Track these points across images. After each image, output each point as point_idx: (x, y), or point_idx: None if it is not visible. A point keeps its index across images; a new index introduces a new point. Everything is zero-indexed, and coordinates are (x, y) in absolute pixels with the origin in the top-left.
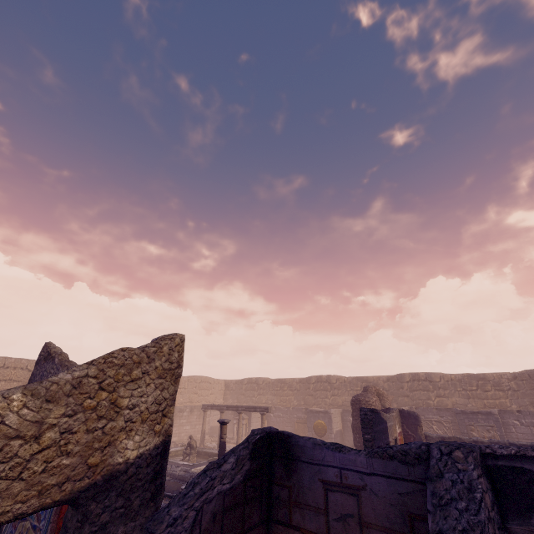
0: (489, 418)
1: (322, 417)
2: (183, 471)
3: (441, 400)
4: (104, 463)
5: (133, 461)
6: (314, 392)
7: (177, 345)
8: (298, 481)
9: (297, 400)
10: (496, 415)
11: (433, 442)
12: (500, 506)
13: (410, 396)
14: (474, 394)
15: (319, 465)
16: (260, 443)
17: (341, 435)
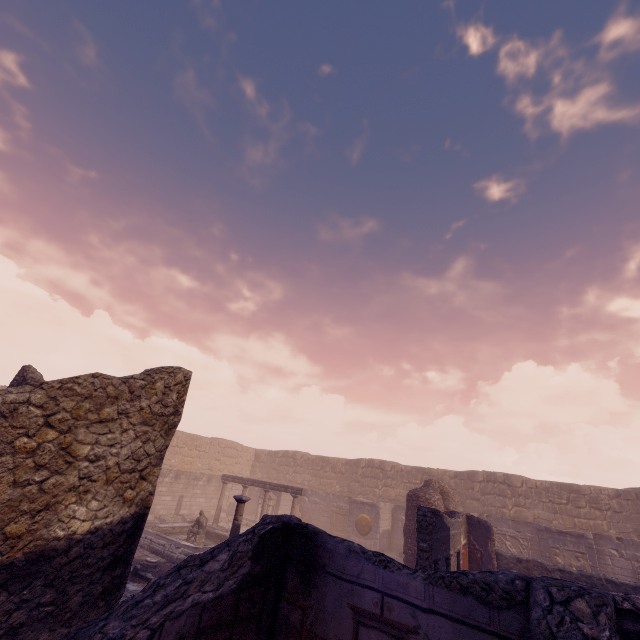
0: (580, 542)
1: (368, 511)
2: (184, 553)
3: (520, 511)
4: (33, 535)
5: (81, 538)
6: (363, 479)
7: (178, 384)
8: (317, 602)
9: (340, 485)
10: (589, 539)
11: (506, 563)
12: None
13: (482, 500)
14: (563, 508)
15: (352, 582)
16: (272, 537)
17: (389, 536)
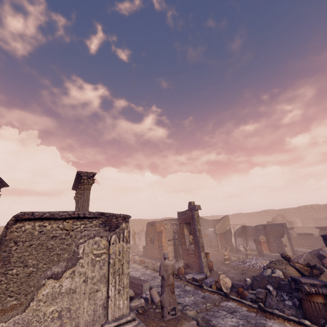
0: (326, 220)
1: None
2: None
3: (318, 215)
4: (226, 229)
5: (228, 229)
6: (264, 216)
7: (228, 216)
8: (247, 230)
9: (257, 220)
10: None
11: (298, 228)
12: (264, 228)
13: (304, 214)
14: None
15: (249, 228)
16: (242, 227)
17: None
